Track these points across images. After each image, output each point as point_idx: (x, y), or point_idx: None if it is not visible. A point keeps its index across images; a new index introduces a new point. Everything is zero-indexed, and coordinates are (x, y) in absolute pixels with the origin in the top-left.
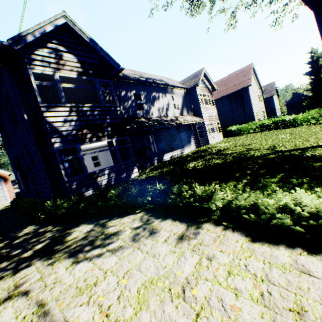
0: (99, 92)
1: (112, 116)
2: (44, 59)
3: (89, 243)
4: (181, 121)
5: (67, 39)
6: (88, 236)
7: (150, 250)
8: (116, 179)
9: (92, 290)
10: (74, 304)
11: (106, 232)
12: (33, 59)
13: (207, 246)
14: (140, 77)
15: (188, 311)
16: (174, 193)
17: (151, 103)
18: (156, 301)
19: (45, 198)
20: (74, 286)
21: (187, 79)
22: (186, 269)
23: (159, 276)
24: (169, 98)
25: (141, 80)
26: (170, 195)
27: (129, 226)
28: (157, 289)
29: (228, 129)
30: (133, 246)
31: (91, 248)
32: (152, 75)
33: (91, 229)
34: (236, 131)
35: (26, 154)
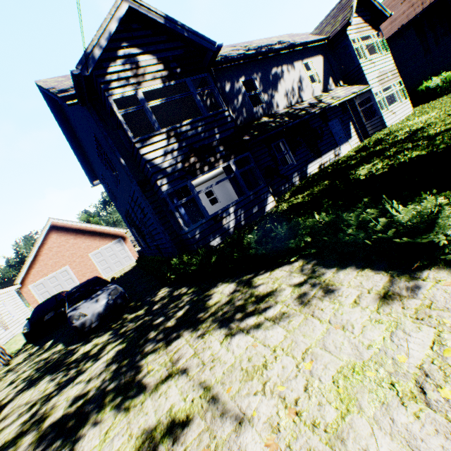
0: (196, 97)
1: (221, 129)
2: (119, 76)
3: (238, 309)
4: (328, 102)
5: (137, 33)
6: (233, 300)
7: (333, 318)
8: (247, 217)
9: (263, 374)
10: (246, 392)
11: (256, 293)
12: (109, 81)
13: (445, 310)
14: (246, 50)
15: (445, 426)
16: (350, 225)
17: (272, 89)
18: (372, 402)
19: (168, 255)
20: (238, 366)
21: (325, 20)
22: (413, 351)
23: (364, 362)
24: (300, 68)
25: (249, 55)
26: (344, 230)
27: (286, 283)
28: (366, 381)
29: (420, 87)
30: (302, 313)
31: (243, 316)
32: (263, 40)
33: (234, 290)
34: (439, 86)
35: (136, 207)
